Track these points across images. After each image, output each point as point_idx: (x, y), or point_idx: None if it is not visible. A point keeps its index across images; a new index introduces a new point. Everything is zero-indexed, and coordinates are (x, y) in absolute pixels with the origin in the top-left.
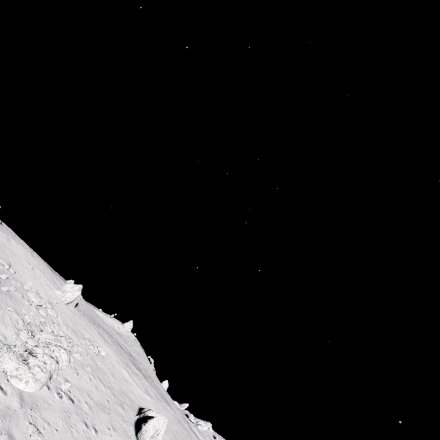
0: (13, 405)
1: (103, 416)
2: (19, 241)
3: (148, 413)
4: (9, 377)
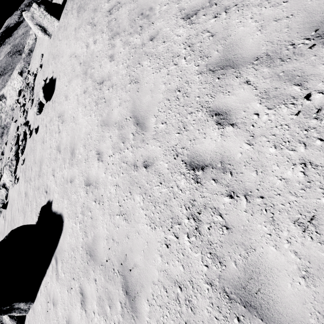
0: None
1: None
2: None
3: None
4: None
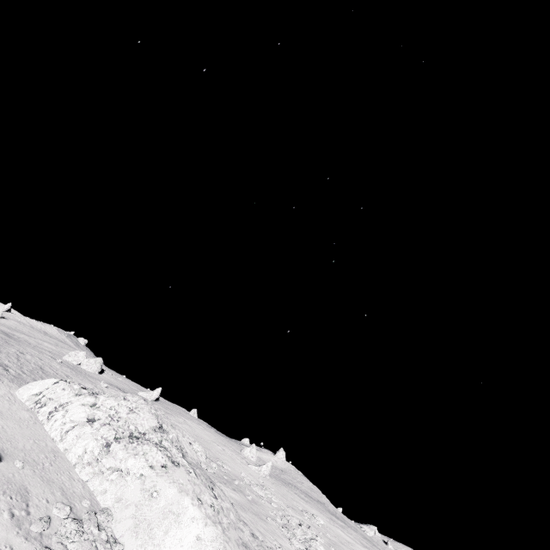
0: None
1: None
2: (183, 414)
3: None
4: None
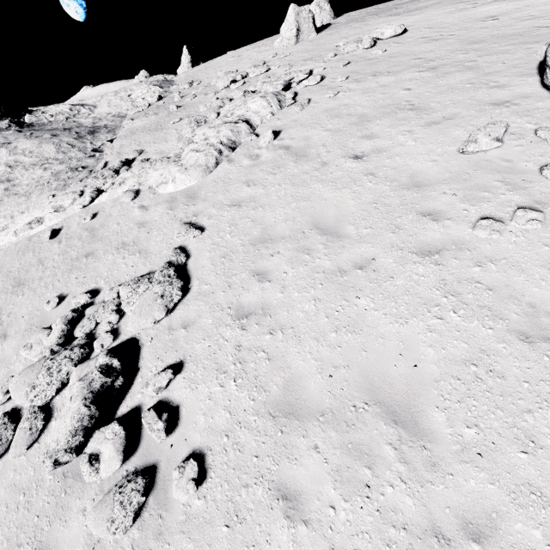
0: (157, 217)
1: (385, 124)
2: None
3: None
4: (157, 190)
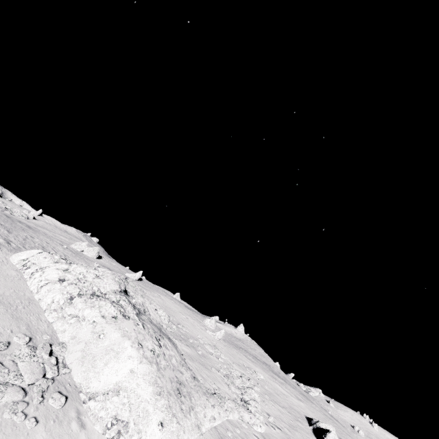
0: None
1: (298, 435)
2: (160, 291)
3: (319, 424)
4: (251, 425)
